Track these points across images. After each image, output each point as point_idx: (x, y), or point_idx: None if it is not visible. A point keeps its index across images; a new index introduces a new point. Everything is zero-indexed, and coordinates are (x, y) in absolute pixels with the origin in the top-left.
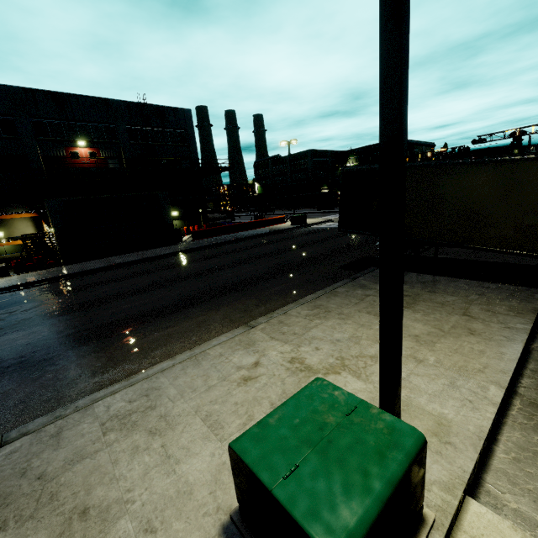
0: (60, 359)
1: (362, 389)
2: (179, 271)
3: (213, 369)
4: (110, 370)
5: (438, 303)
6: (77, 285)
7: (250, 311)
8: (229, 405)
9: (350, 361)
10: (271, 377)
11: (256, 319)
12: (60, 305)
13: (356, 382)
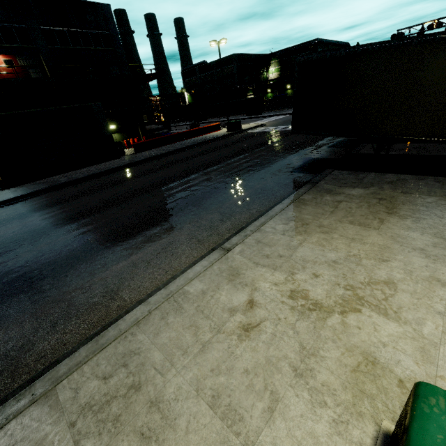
0: (11, 308)
1: (401, 335)
2: (128, 186)
3: (199, 315)
4: (72, 319)
5: (420, 205)
6: (24, 209)
7: (216, 228)
8: (238, 375)
9: (364, 291)
10: (276, 323)
11: (230, 240)
12: (6, 235)
13: (387, 324)
